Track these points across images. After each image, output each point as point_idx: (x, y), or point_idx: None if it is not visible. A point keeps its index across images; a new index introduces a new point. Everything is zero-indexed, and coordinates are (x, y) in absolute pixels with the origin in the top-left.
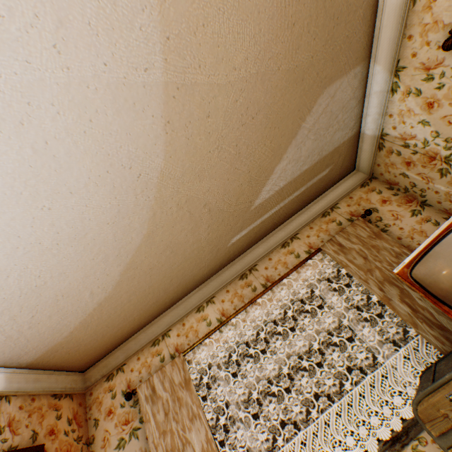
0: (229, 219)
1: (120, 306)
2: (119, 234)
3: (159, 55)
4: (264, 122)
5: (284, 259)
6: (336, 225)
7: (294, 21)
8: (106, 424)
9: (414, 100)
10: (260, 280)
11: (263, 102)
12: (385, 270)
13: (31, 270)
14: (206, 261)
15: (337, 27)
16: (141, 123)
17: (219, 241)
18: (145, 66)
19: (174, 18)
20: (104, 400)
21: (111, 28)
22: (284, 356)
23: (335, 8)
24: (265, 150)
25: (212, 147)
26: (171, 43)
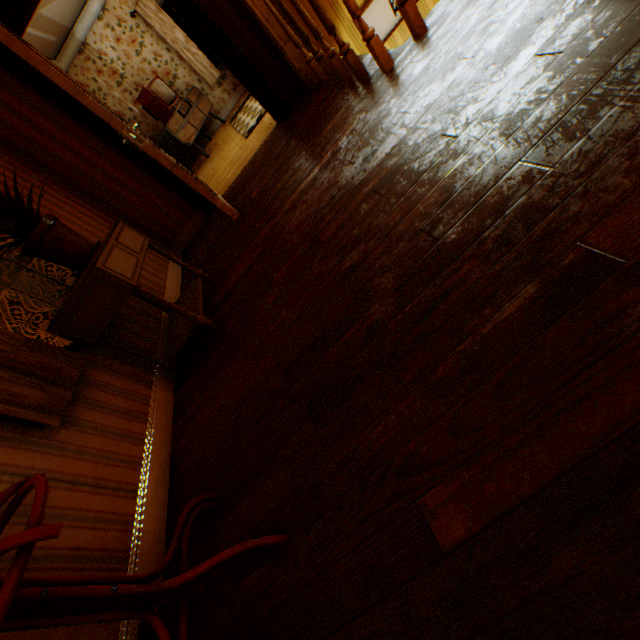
0: None
1: None
2: None
3: None
4: None
5: None
6: None
7: None
8: None
9: (112, 33)
10: None
11: None
12: None
13: None
14: None
15: None
16: None
17: None
18: None
19: None
20: None
21: None
22: None
23: None
24: None
25: None
26: None
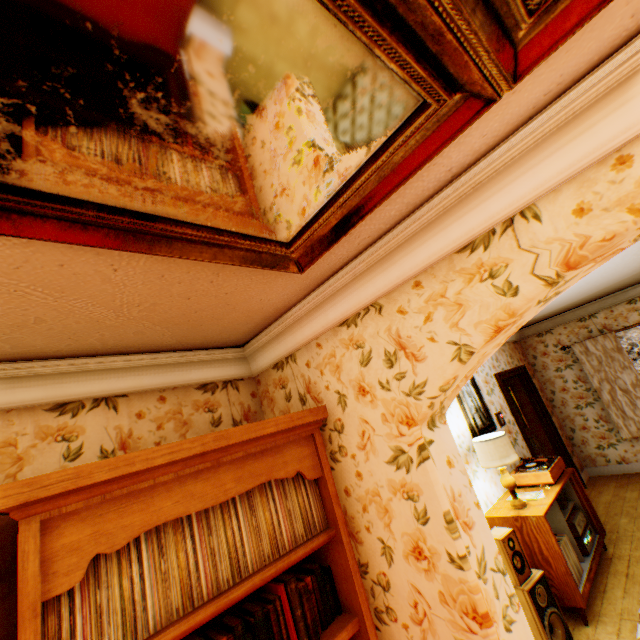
0: None
1: (573, 303)
2: (617, 279)
3: None
4: None
5: None
6: None
7: None
8: (542, 359)
9: None
10: None
11: None
12: None
13: (561, 300)
14: None
15: None
16: None
17: None
18: None
19: None
20: (536, 347)
21: None
22: None
23: None
24: None
25: None
26: None
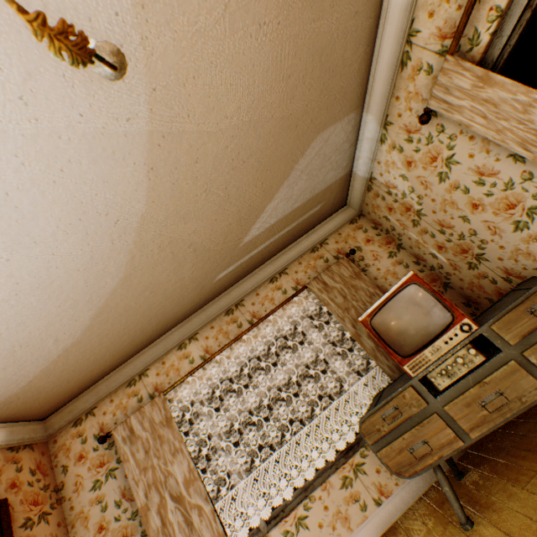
0: (216, 257)
1: (90, 349)
2: (91, 280)
3: (144, 105)
4: (256, 165)
5: (271, 295)
6: (323, 262)
7: (290, 73)
8: (77, 469)
9: (398, 155)
10: (247, 316)
11: (256, 147)
12: (360, 309)
13: None
14: (190, 298)
15: (333, 79)
16: (121, 170)
17: (205, 278)
18: (128, 116)
19: (162, 70)
20: (72, 446)
21: (89, 80)
22: (265, 389)
23: (331, 62)
24: (257, 191)
25: (199, 190)
26: (158, 94)
